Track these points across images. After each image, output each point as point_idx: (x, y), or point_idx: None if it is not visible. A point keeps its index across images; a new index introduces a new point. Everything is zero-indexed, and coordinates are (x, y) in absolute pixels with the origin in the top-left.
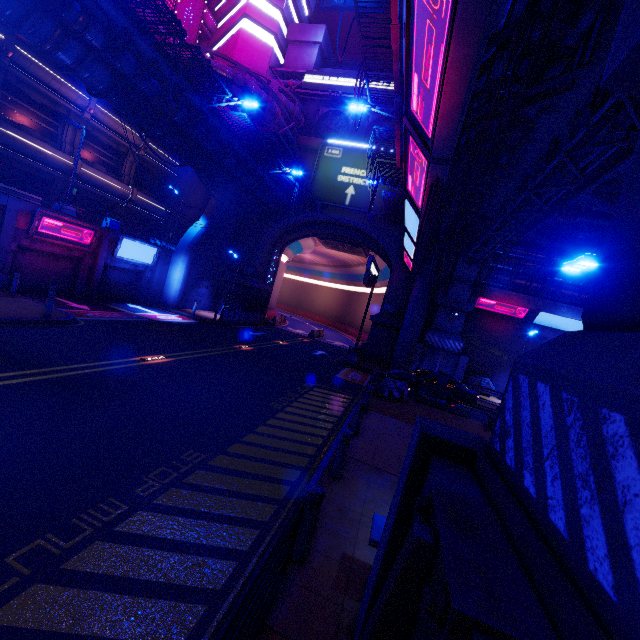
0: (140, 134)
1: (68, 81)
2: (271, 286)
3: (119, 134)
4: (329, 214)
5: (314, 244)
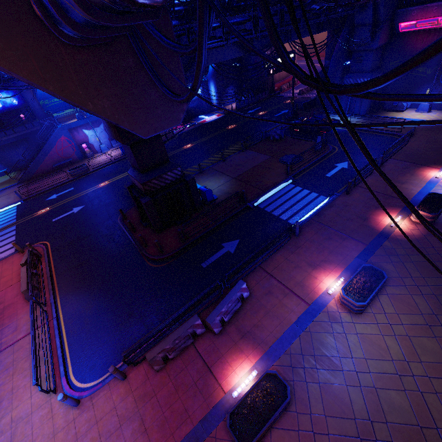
0: None
1: None
2: None
3: None
4: None
5: None
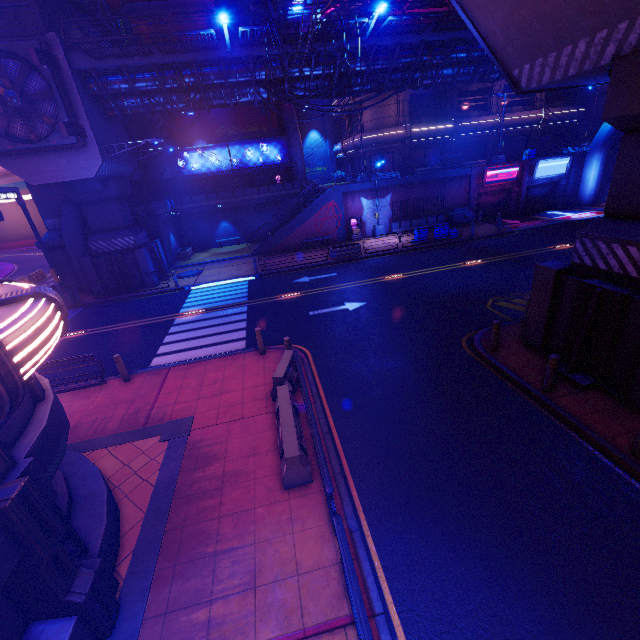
0: None
1: None
2: None
3: None
4: None
5: None
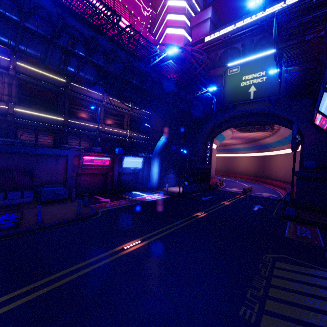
0: (116, 97)
1: (93, 90)
2: (210, 164)
3: (119, 107)
4: (239, 110)
5: (231, 133)
